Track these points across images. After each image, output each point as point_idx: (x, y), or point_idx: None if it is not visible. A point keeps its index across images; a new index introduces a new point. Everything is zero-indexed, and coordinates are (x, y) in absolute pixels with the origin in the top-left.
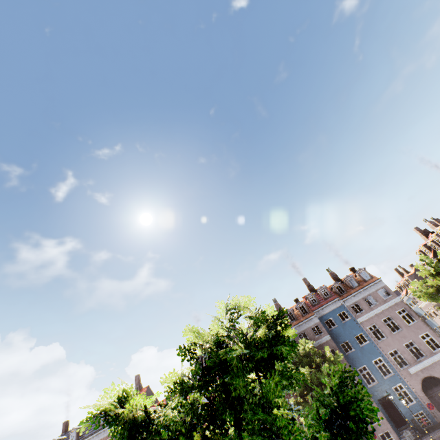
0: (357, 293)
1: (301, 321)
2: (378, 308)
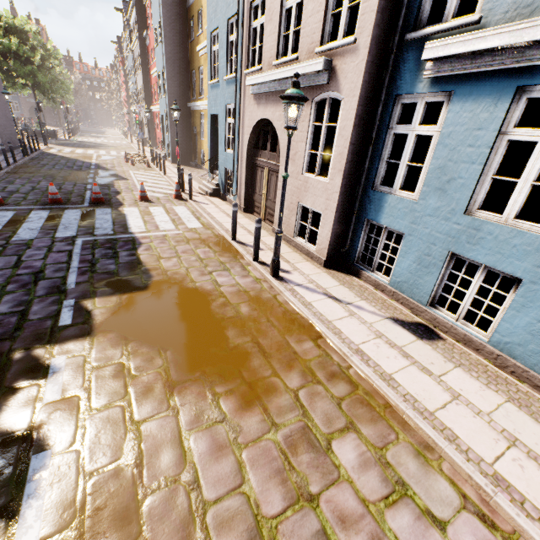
0: None
1: None
2: None
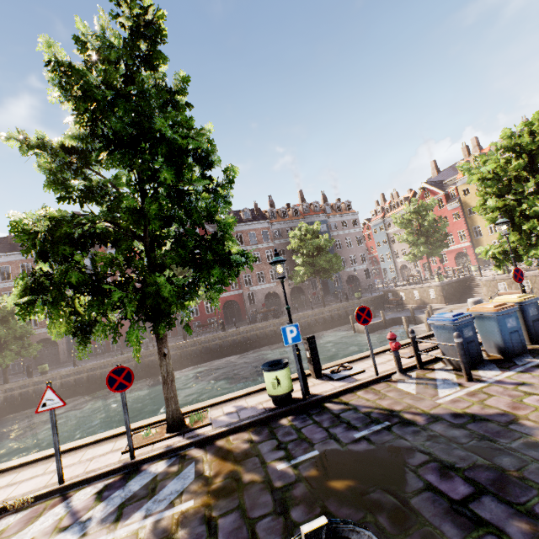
0: (340, 216)
1: (294, 219)
2: (347, 230)
